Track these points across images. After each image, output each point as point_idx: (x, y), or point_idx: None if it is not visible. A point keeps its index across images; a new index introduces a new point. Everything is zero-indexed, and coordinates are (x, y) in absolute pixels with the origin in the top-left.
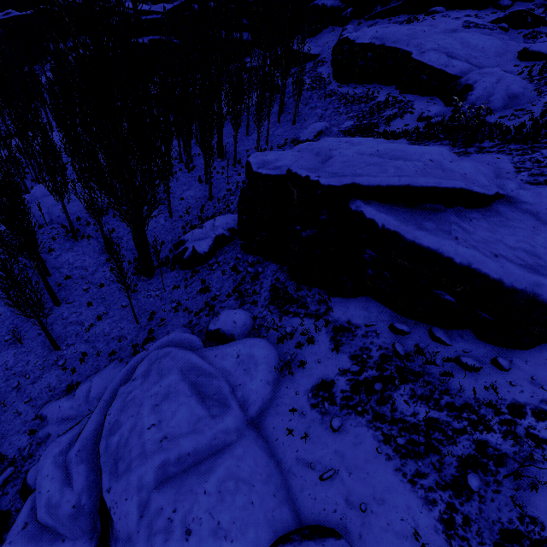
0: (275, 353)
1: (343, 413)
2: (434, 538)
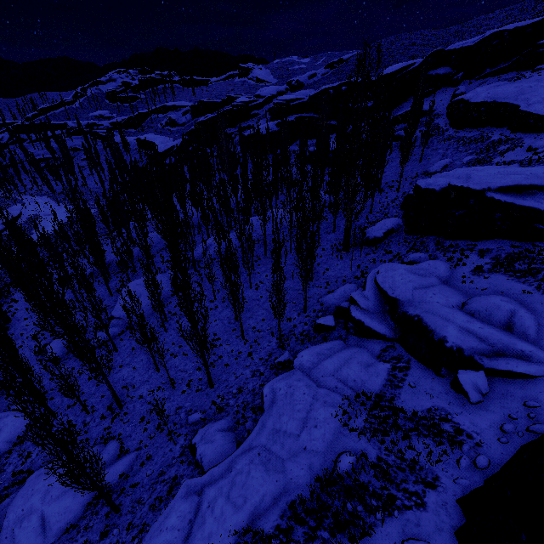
0: (447, 264)
1: (489, 274)
2: (532, 292)
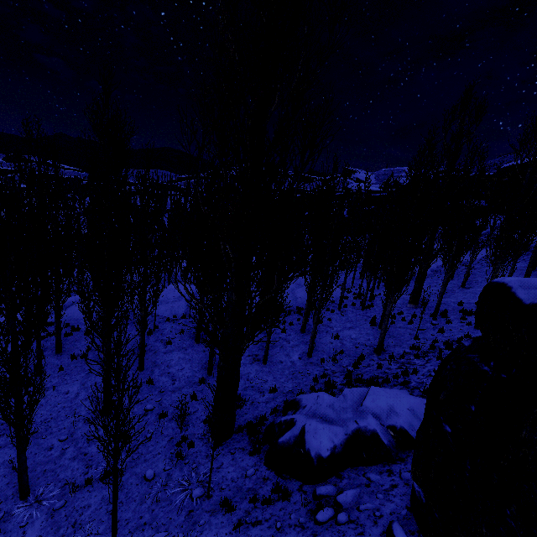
0: None
1: None
2: None
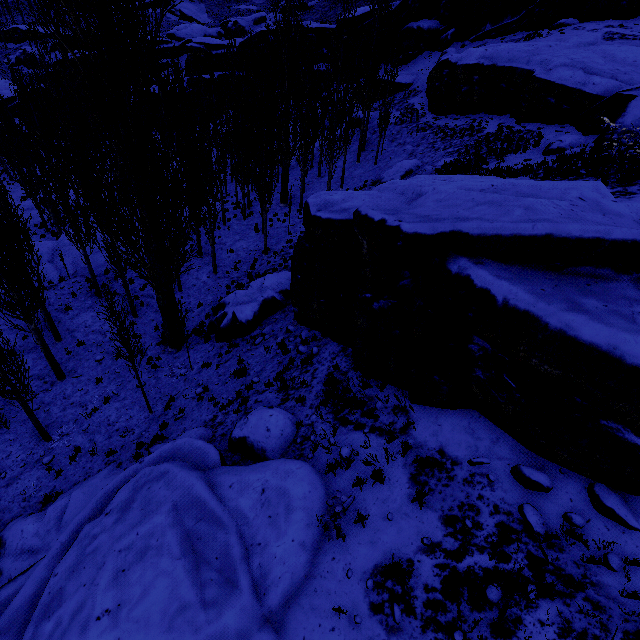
0: (321, 490)
1: (426, 637)
2: None
